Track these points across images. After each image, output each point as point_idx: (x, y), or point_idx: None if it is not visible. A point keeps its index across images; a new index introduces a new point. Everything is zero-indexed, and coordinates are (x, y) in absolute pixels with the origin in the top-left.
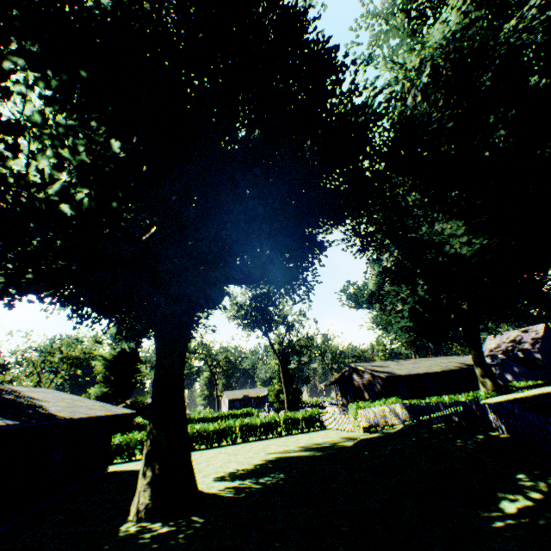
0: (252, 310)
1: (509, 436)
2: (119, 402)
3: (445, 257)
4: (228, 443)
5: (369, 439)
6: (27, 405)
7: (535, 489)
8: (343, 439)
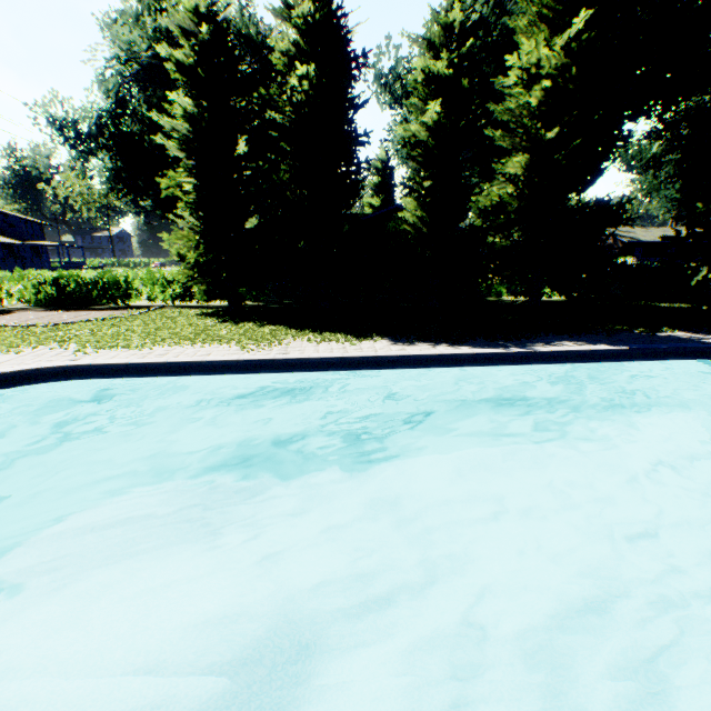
0: None
1: None
2: None
3: None
4: None
5: None
6: None
7: None
8: None
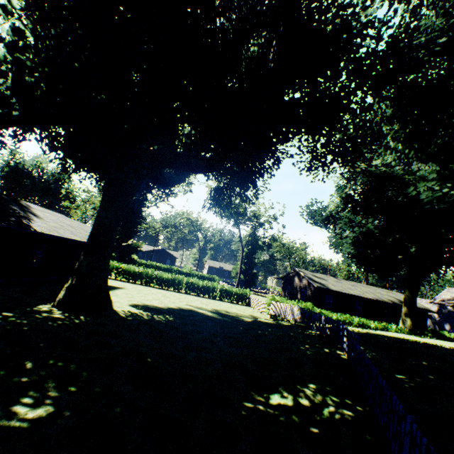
0: (210, 199)
1: (346, 359)
2: (123, 241)
3: (406, 198)
4: (175, 290)
5: (259, 322)
6: (18, 216)
7: (308, 398)
8: (249, 316)
